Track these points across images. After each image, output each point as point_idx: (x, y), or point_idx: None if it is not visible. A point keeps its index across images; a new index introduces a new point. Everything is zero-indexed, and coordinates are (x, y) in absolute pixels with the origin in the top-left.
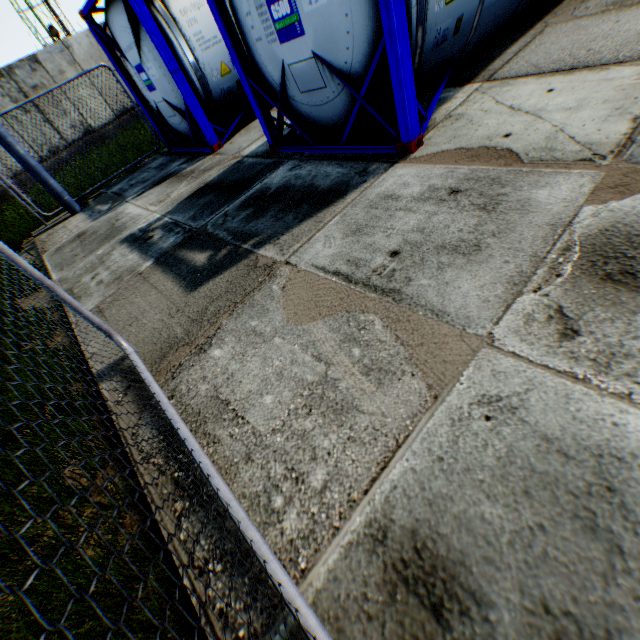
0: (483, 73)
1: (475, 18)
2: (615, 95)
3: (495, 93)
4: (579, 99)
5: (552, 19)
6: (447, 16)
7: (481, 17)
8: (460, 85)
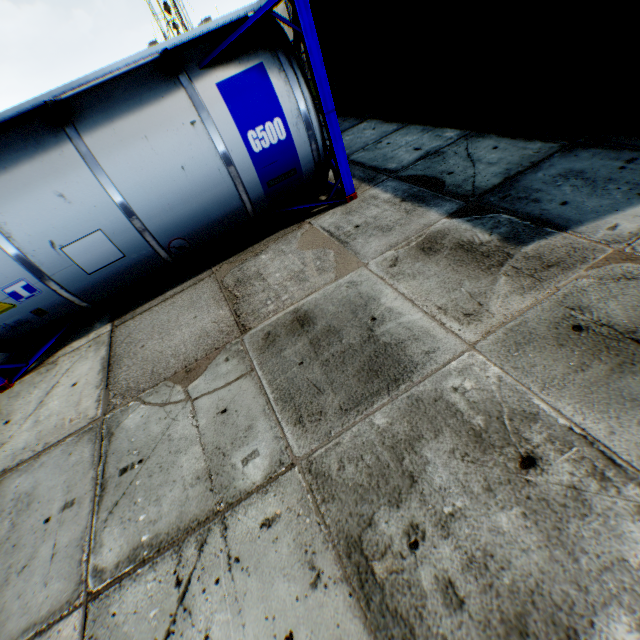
0: (131, 312)
1: (71, 299)
2: (50, 429)
3: (87, 353)
4: (52, 414)
5: (229, 263)
6: (10, 316)
7: (84, 295)
8: (114, 317)
